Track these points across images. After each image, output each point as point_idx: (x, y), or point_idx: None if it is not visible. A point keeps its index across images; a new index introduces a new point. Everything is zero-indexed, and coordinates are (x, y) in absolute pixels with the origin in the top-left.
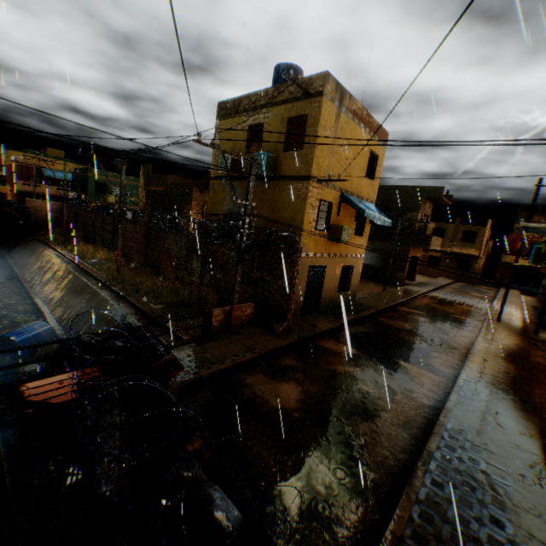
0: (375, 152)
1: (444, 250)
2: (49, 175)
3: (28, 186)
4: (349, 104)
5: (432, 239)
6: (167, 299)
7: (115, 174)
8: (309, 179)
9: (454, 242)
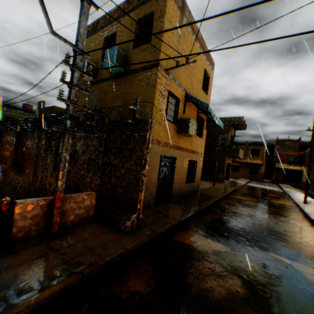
0: (207, 73)
1: (241, 161)
2: None
3: None
4: (189, 18)
5: (240, 150)
6: None
7: (22, 112)
8: (157, 66)
9: (247, 156)
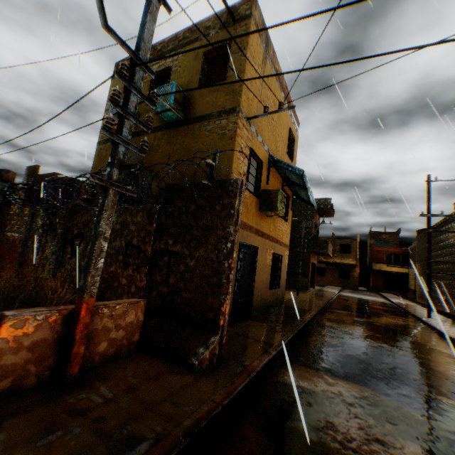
0: (292, 133)
1: (328, 261)
2: None
3: None
4: (273, 58)
5: (329, 244)
6: None
7: None
8: (237, 111)
9: (335, 254)
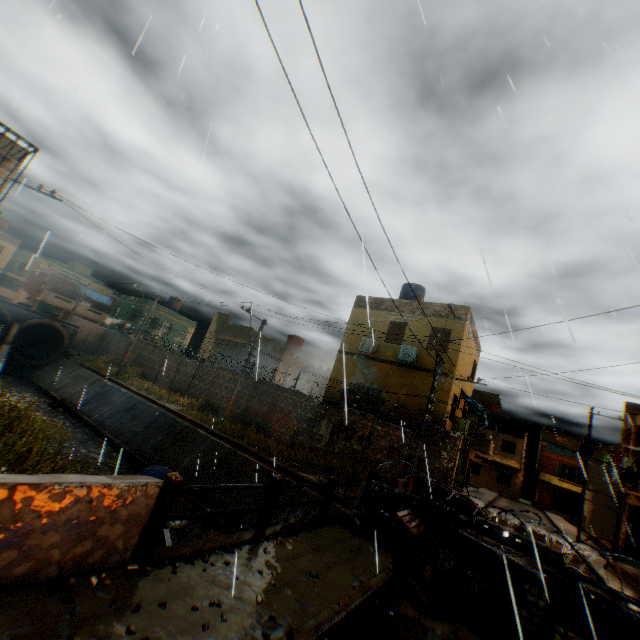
0: (475, 361)
1: (485, 457)
2: (86, 293)
3: (59, 299)
4: (472, 326)
5: (491, 443)
6: (322, 463)
7: (171, 311)
8: (452, 377)
9: (495, 450)
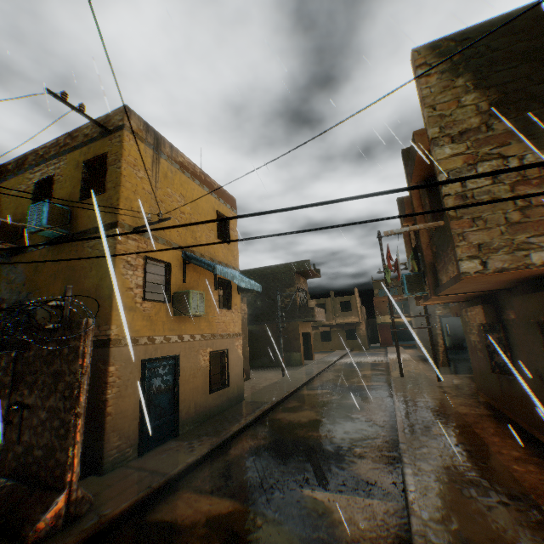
0: (224, 214)
1: (331, 323)
2: None
3: None
4: (171, 153)
5: (316, 310)
6: None
7: None
8: (116, 226)
9: (336, 314)
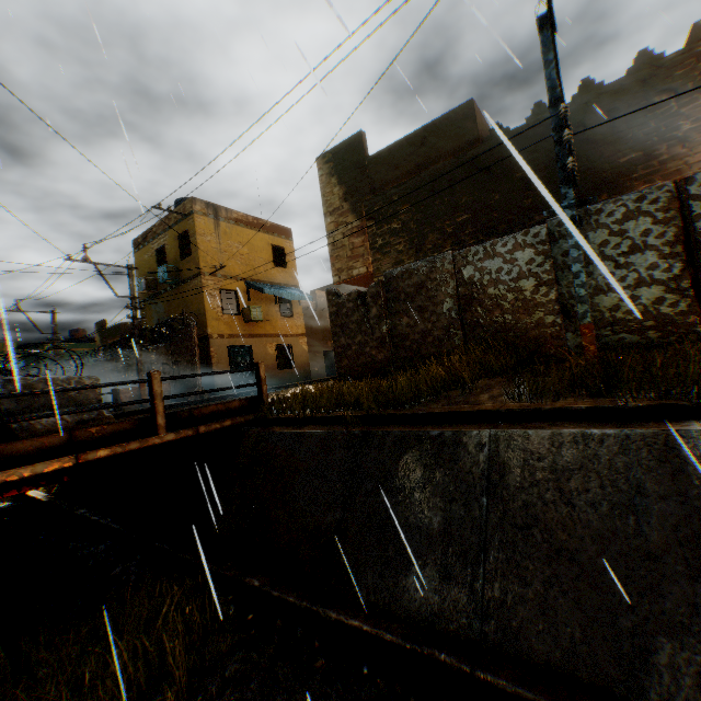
0: (279, 245)
1: None
2: None
3: None
4: (227, 214)
5: None
6: None
7: (73, 344)
8: (200, 275)
9: None
